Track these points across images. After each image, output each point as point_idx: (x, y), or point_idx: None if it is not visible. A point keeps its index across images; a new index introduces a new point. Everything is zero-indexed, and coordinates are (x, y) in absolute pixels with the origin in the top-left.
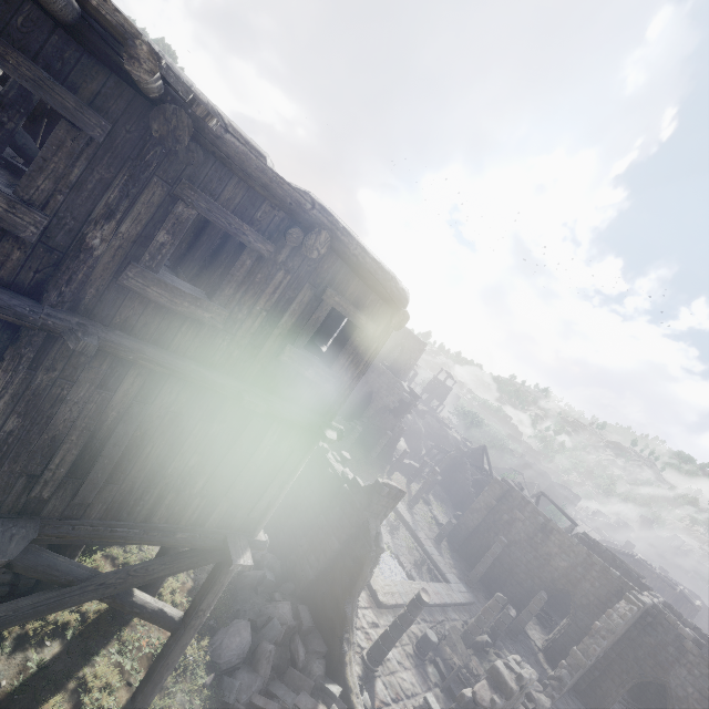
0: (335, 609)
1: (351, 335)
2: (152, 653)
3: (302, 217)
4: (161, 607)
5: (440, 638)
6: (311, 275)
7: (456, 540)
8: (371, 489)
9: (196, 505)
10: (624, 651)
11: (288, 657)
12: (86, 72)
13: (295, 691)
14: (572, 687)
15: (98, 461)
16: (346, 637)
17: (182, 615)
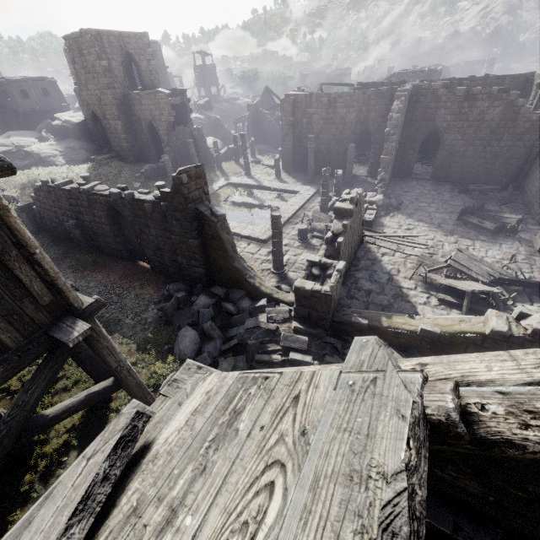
0: (230, 272)
1: None
2: None
3: None
4: (86, 394)
5: (310, 223)
6: None
7: (289, 166)
8: (175, 187)
9: None
10: (408, 133)
11: (227, 315)
12: None
13: (242, 324)
14: (391, 178)
15: None
16: (248, 277)
17: (113, 379)
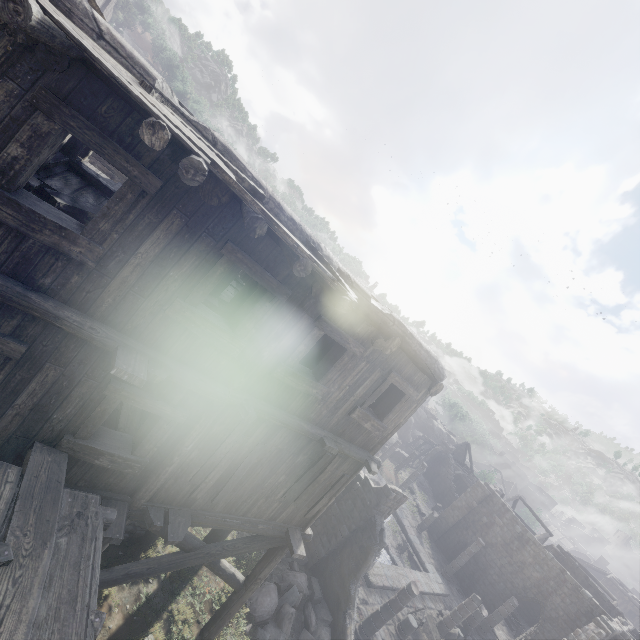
0: (341, 587)
1: (400, 399)
2: (211, 599)
3: (386, 330)
4: (233, 572)
5: (418, 624)
6: (383, 363)
7: (436, 531)
8: (380, 491)
9: (275, 507)
10: None
11: (302, 620)
12: (285, 265)
13: None
14: None
15: (231, 478)
16: (348, 612)
17: (244, 578)
